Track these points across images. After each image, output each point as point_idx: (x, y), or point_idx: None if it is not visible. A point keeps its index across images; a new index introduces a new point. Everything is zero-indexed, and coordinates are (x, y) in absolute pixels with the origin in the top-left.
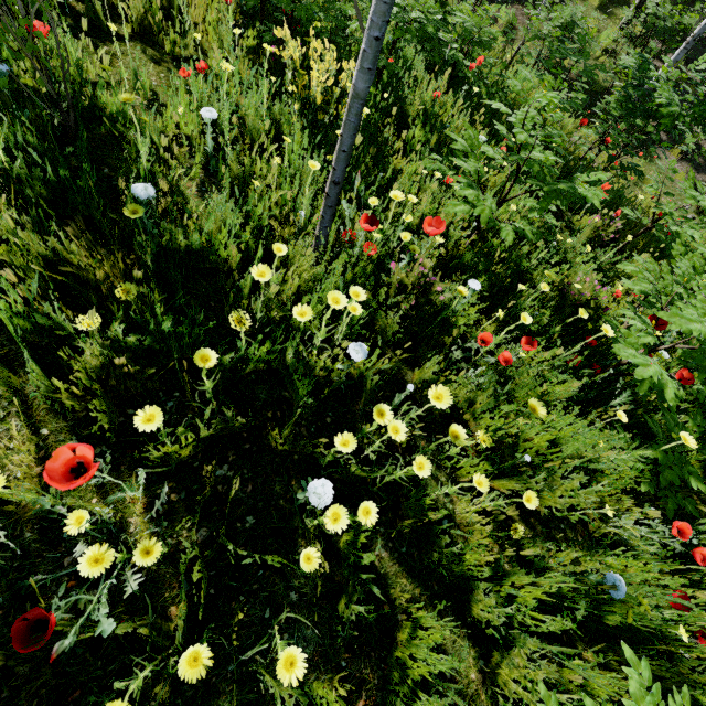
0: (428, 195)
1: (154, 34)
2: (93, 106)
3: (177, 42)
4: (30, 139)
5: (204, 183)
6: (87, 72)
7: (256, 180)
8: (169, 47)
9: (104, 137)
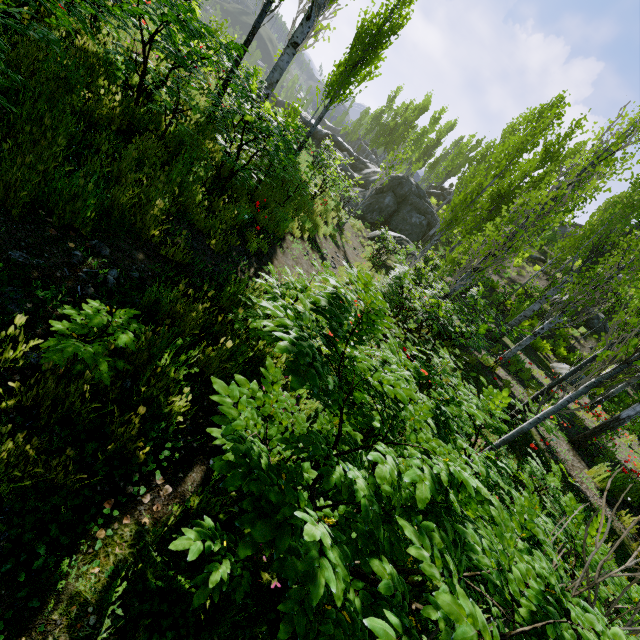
0: None
1: None
2: None
3: None
4: None
5: None
6: None
7: None
8: None
9: None
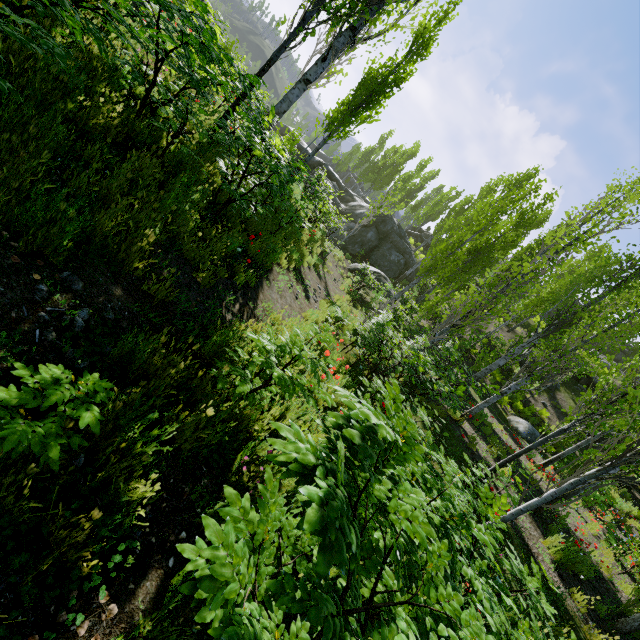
0: None
1: None
2: None
3: None
4: None
5: None
6: None
7: None
8: None
9: None
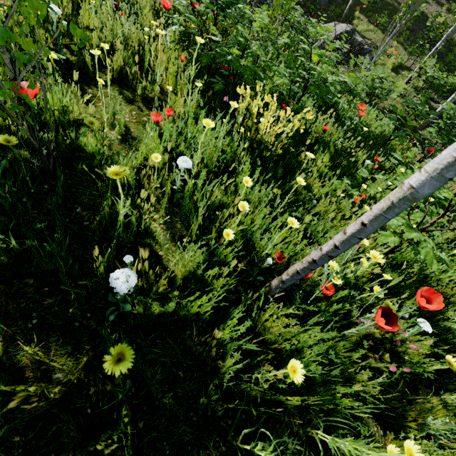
0: (341, 212)
1: (129, 80)
2: (73, 148)
3: (146, 87)
4: (1, 192)
5: (168, 214)
6: (72, 111)
7: (219, 216)
8: (140, 91)
9: (80, 172)
